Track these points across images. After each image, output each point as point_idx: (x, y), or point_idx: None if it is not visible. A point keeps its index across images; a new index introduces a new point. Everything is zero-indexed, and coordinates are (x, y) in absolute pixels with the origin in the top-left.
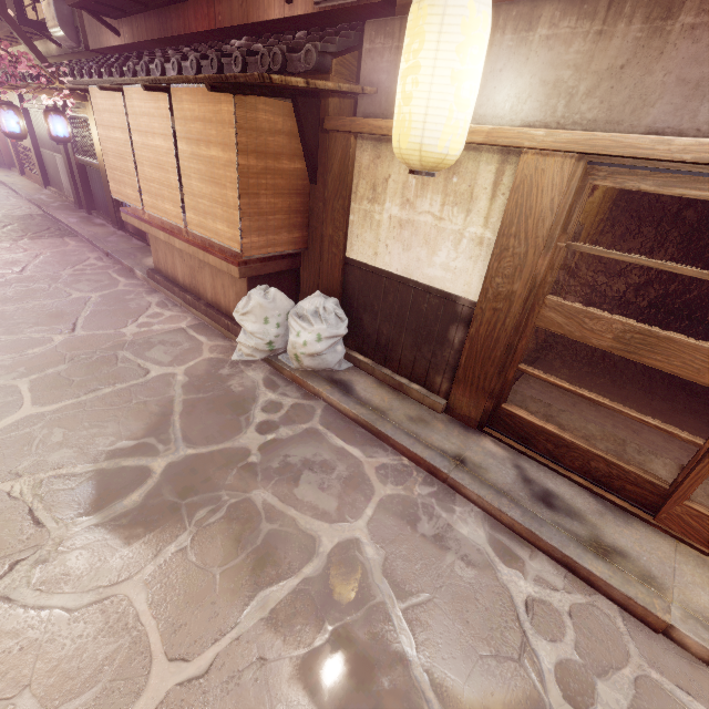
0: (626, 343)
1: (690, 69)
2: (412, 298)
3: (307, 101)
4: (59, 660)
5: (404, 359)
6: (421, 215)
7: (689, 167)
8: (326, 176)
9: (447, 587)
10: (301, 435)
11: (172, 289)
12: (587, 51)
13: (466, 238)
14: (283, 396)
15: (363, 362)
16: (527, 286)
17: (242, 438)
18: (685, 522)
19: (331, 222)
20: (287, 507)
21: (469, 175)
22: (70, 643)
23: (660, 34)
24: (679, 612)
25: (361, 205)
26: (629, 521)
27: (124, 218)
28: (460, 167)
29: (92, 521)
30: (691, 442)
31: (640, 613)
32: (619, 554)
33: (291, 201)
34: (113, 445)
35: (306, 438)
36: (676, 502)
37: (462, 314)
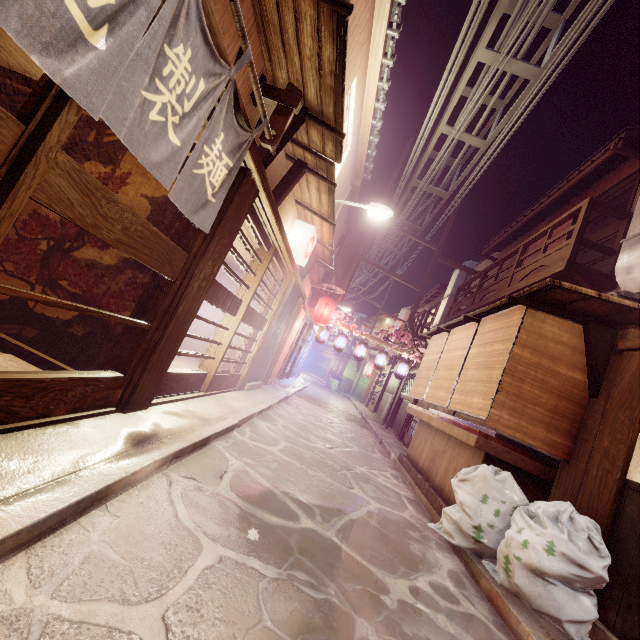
0: None
1: None
2: None
3: (600, 327)
4: (140, 526)
5: None
6: None
7: None
8: (611, 389)
9: None
10: None
11: (409, 468)
12: None
13: None
14: (465, 597)
15: None
16: None
17: (389, 576)
18: None
19: (609, 433)
20: None
21: None
22: (154, 527)
23: None
24: None
25: None
26: None
27: (407, 410)
28: None
29: (240, 502)
30: None
31: None
32: None
33: (560, 402)
34: (293, 491)
35: None
36: None
37: None
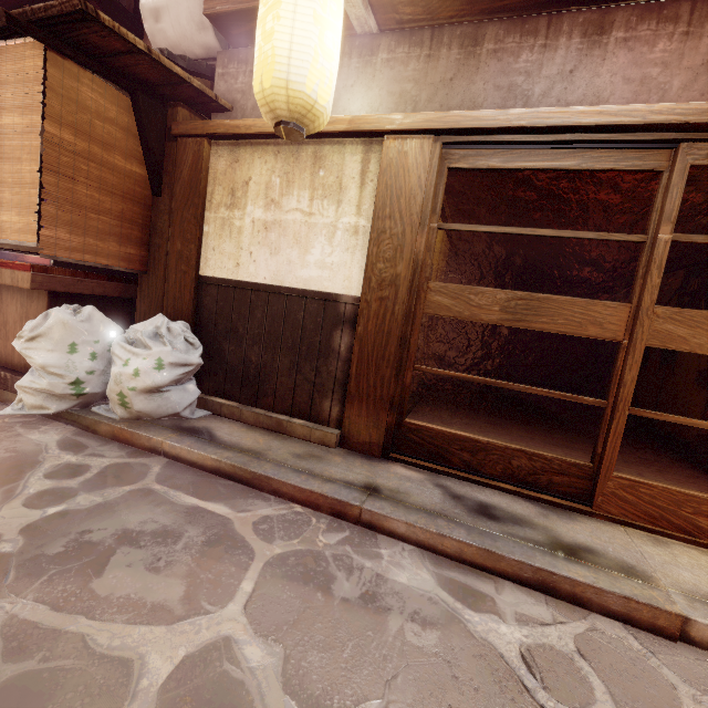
0: (513, 312)
1: (501, 79)
2: (286, 308)
3: (150, 102)
4: None
5: (281, 389)
6: (289, 213)
7: (524, 138)
8: (173, 185)
9: (404, 675)
10: (120, 500)
11: None
12: (422, 69)
13: (341, 230)
14: (92, 456)
15: (226, 405)
16: (411, 266)
17: None
18: (621, 499)
19: (180, 234)
20: (68, 618)
21: (335, 167)
22: None
23: (474, 56)
24: (681, 597)
25: (218, 213)
26: (573, 516)
27: None
28: (325, 161)
29: None
30: (597, 403)
31: (648, 617)
32: (587, 551)
33: (126, 206)
34: None
35: (129, 502)
36: (606, 476)
37: (346, 314)
